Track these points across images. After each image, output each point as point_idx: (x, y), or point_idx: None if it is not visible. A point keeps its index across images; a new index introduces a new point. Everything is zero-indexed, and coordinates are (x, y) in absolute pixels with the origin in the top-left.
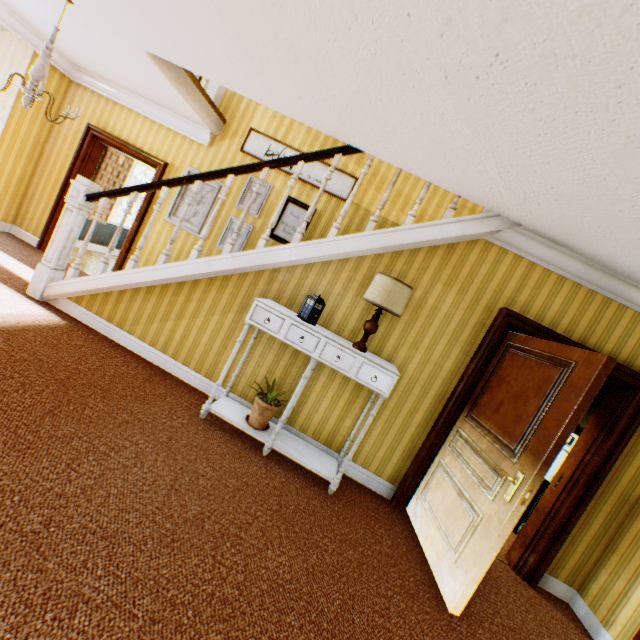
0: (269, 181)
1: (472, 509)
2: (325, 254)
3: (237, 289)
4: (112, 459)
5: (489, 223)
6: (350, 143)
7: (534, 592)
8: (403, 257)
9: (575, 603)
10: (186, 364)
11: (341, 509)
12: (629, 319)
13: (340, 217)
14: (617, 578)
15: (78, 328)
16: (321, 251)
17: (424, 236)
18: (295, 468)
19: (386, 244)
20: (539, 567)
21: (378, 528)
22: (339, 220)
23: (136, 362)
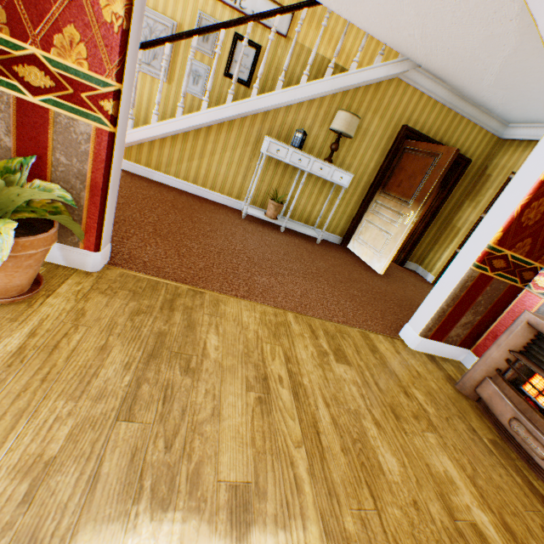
0: (217, 17)
1: (387, 234)
2: (300, 97)
3: (240, 131)
4: (237, 238)
5: (402, 66)
6: (318, 0)
7: (403, 269)
8: (349, 95)
9: (418, 269)
10: (212, 190)
11: (326, 249)
12: (464, 125)
13: (308, 66)
14: (437, 254)
15: (131, 175)
16: (297, 95)
17: (363, 78)
18: (297, 236)
19: (340, 86)
20: (405, 258)
21: (342, 254)
22: (308, 68)
23: (183, 193)
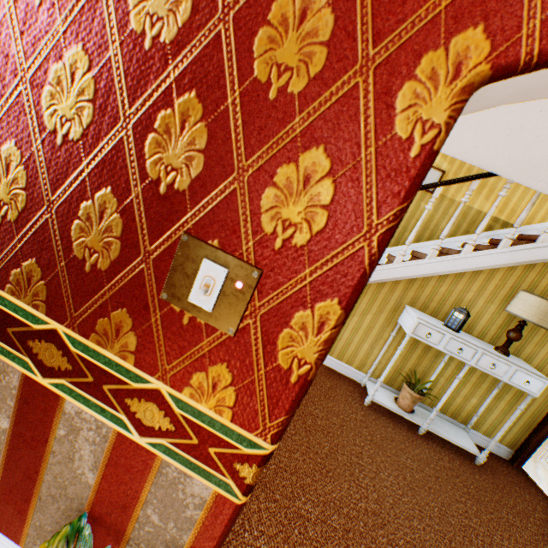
0: None
1: None
2: (461, 268)
3: (374, 295)
4: (365, 468)
5: None
6: (500, 174)
7: None
8: (535, 269)
9: None
10: (329, 353)
11: (493, 480)
12: None
13: (475, 235)
14: None
15: None
16: (457, 266)
17: None
18: (443, 443)
19: (522, 259)
20: None
21: (523, 494)
22: (475, 238)
23: None
